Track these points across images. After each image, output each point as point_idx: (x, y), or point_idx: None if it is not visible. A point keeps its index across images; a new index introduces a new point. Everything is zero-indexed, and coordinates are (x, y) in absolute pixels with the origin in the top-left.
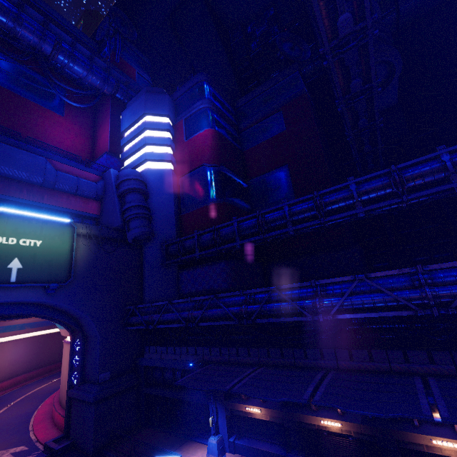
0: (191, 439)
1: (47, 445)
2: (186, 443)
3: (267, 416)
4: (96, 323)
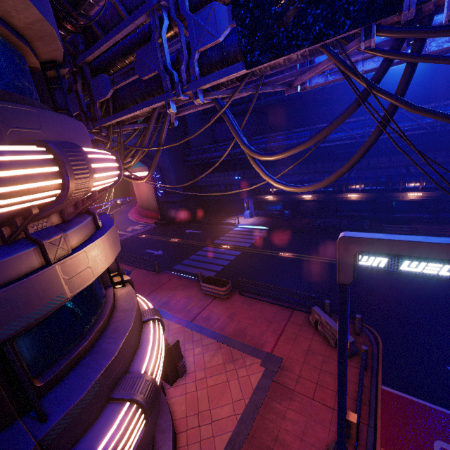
0: (233, 215)
1: (157, 222)
2: (231, 216)
3: (275, 199)
4: (169, 160)
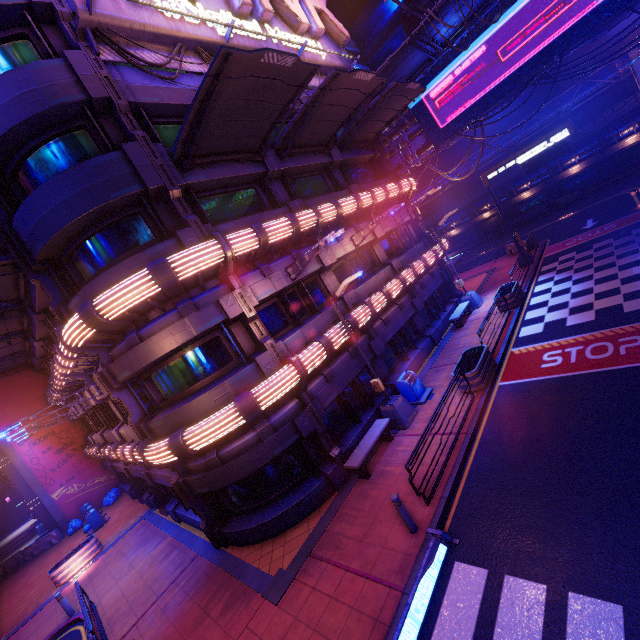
0: None
1: None
2: None
3: (459, 231)
4: None
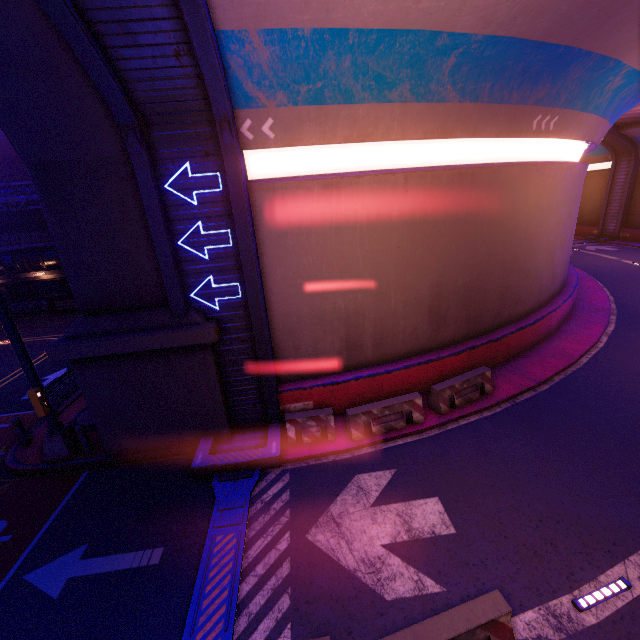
0: None
1: None
2: None
3: None
4: None
